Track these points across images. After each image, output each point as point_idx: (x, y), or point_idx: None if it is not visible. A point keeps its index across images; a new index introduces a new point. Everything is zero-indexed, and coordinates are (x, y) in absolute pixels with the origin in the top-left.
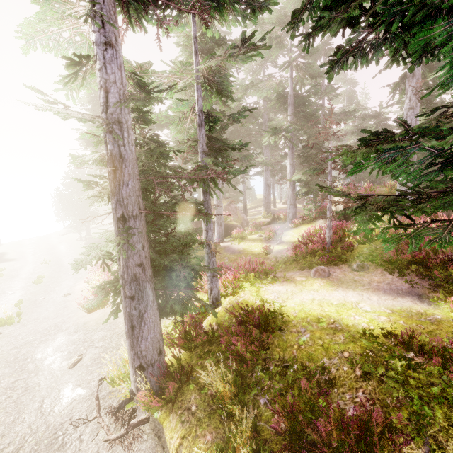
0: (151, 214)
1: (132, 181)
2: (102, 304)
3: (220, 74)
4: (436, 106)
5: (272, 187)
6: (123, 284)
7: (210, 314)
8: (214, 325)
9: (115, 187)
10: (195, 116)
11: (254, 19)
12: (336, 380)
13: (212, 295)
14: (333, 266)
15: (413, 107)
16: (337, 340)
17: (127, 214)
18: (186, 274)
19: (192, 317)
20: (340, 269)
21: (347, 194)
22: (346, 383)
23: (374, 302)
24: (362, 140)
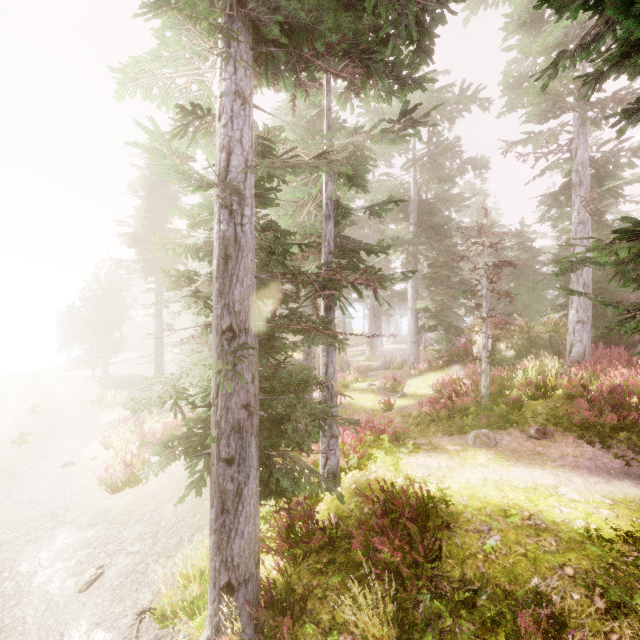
0: (260, 332)
1: (250, 278)
2: (135, 479)
3: (357, 156)
4: (608, 224)
5: (379, 318)
6: (217, 438)
7: (323, 499)
8: (331, 518)
9: (225, 284)
10: (315, 207)
11: (402, 97)
12: (565, 617)
13: (328, 467)
14: (497, 430)
15: (583, 221)
16: (547, 545)
17: (237, 325)
18: (310, 428)
19: (298, 503)
20: (509, 435)
21: (616, 301)
22: (585, 624)
23: (580, 486)
24: (618, 231)
